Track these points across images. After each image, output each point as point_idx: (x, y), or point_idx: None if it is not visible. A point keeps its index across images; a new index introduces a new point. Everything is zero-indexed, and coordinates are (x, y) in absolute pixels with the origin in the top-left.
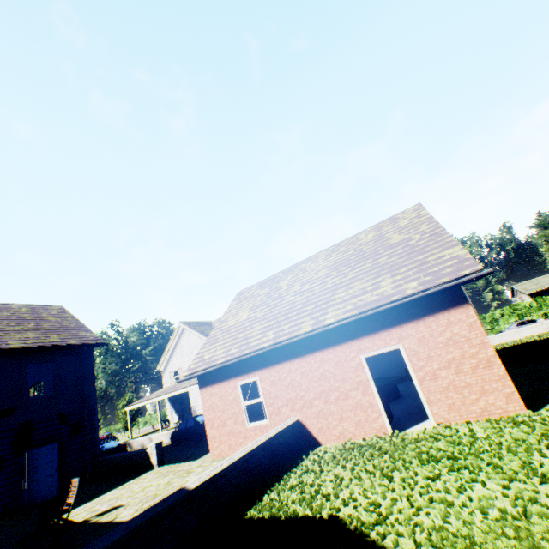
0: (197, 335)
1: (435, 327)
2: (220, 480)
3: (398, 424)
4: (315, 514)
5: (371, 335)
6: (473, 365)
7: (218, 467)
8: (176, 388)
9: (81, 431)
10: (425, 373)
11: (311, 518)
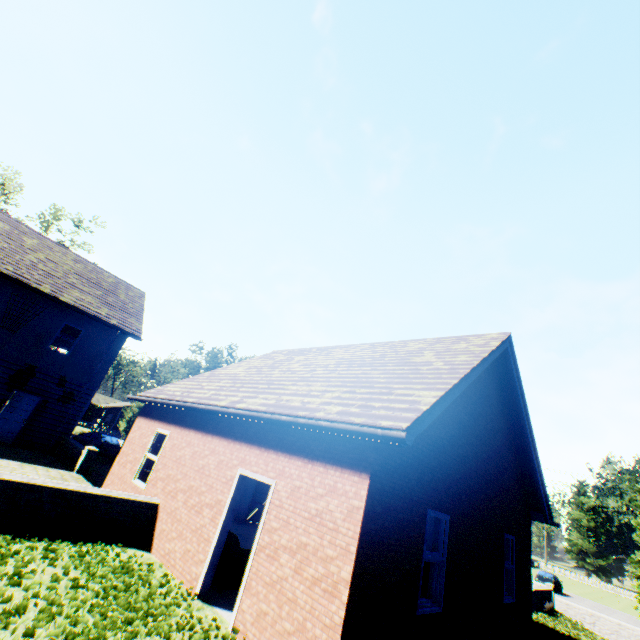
0: None
1: (318, 483)
2: None
3: None
4: None
5: (262, 449)
6: (317, 576)
7: None
8: None
9: (69, 402)
10: (270, 541)
11: None
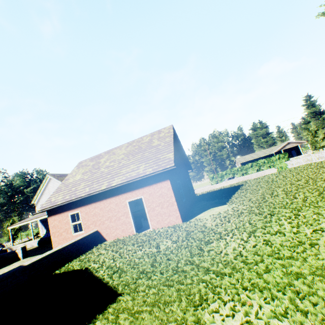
0: (60, 183)
1: (156, 189)
2: (43, 260)
3: (143, 229)
4: (81, 268)
5: (131, 191)
6: (167, 205)
7: (43, 255)
8: (44, 214)
9: None
10: (150, 208)
11: (78, 270)
